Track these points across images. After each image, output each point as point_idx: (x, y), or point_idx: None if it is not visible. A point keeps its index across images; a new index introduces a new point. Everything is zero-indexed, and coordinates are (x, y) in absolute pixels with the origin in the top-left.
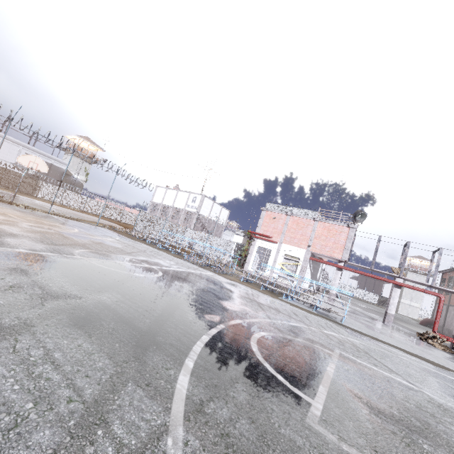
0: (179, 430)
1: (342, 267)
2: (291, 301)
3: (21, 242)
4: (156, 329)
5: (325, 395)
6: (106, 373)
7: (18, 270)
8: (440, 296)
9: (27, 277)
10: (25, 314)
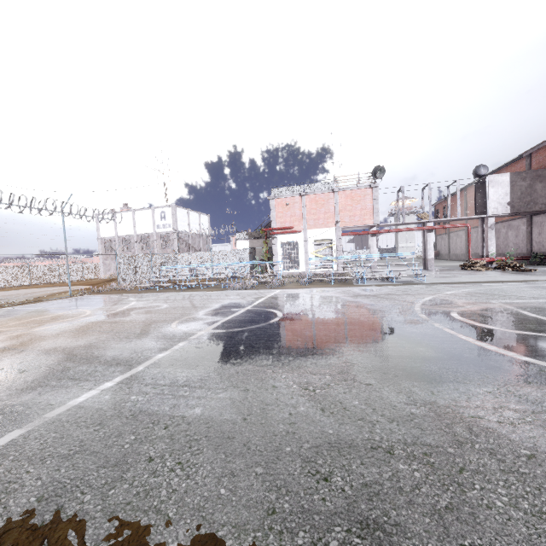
0: None
1: (376, 231)
2: (368, 283)
3: (124, 349)
4: (444, 351)
5: None
6: None
7: (247, 372)
8: (468, 226)
9: (273, 373)
10: (396, 399)
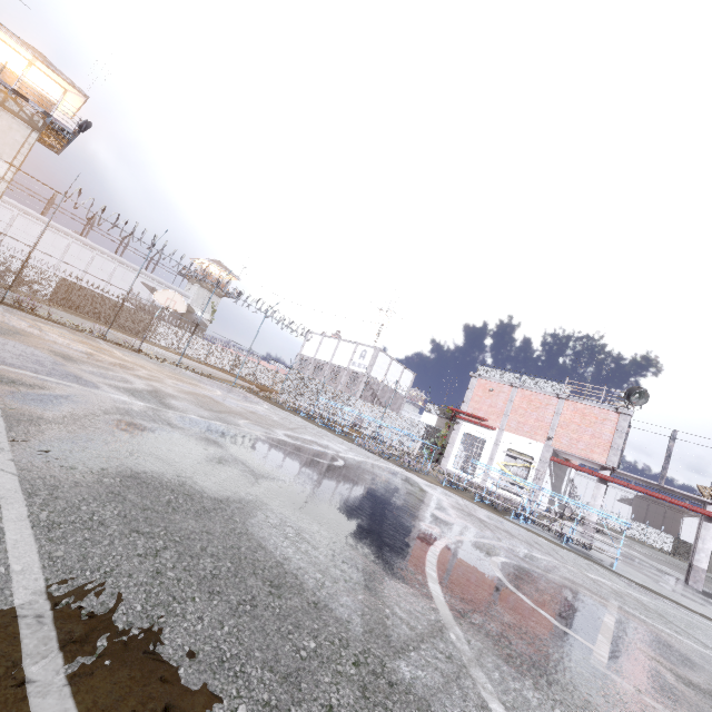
0: (456, 629)
1: (607, 477)
2: (525, 525)
3: (185, 406)
4: (378, 529)
5: (609, 646)
6: (358, 563)
7: (211, 441)
8: None
9: (224, 450)
10: (251, 491)
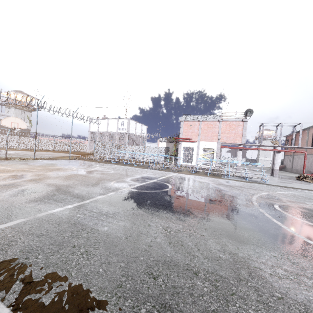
0: None
1: (242, 148)
2: (230, 178)
3: (84, 190)
4: (258, 226)
5: None
6: None
7: (138, 214)
8: (305, 152)
9: (152, 218)
10: (214, 247)
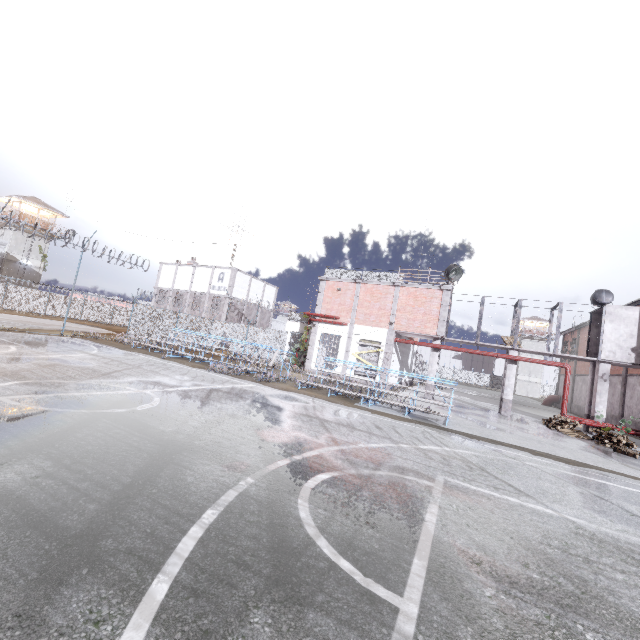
0: None
1: (438, 346)
2: (374, 407)
3: None
4: (105, 522)
5: (424, 577)
6: None
7: None
8: (565, 367)
9: None
10: None
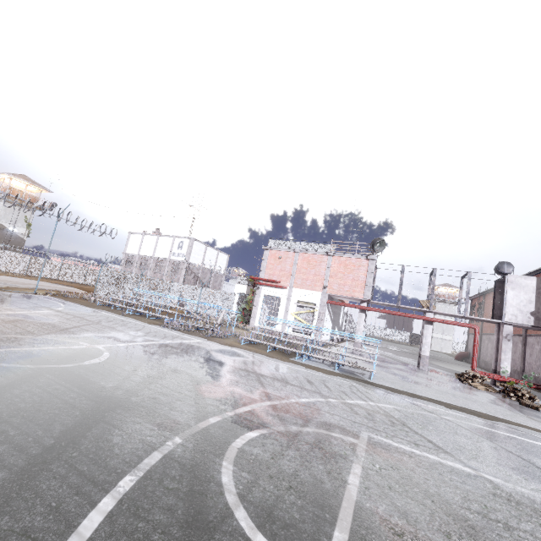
0: None
1: (365, 307)
2: (307, 362)
3: None
4: (8, 495)
5: None
6: None
7: None
8: (474, 328)
9: None
10: None
